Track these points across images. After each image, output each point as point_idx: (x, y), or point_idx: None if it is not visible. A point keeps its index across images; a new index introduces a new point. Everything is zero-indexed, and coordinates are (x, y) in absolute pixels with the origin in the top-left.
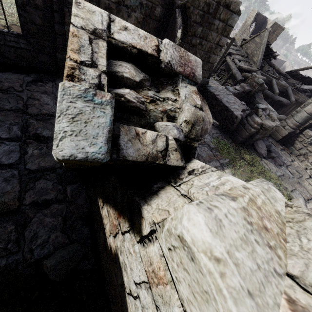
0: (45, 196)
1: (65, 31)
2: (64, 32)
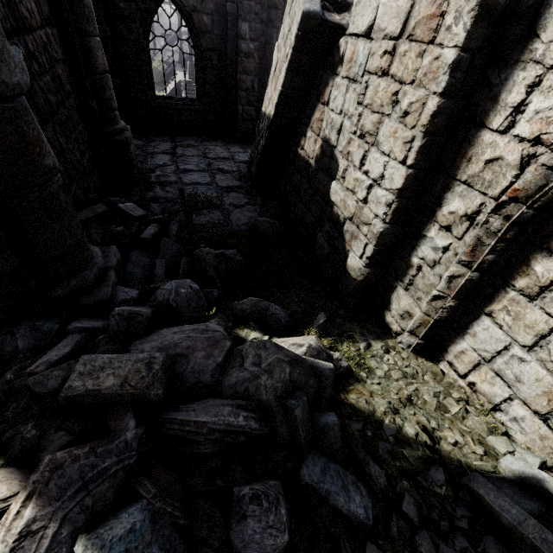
0: (239, 201)
1: (237, 81)
2: (234, 84)
